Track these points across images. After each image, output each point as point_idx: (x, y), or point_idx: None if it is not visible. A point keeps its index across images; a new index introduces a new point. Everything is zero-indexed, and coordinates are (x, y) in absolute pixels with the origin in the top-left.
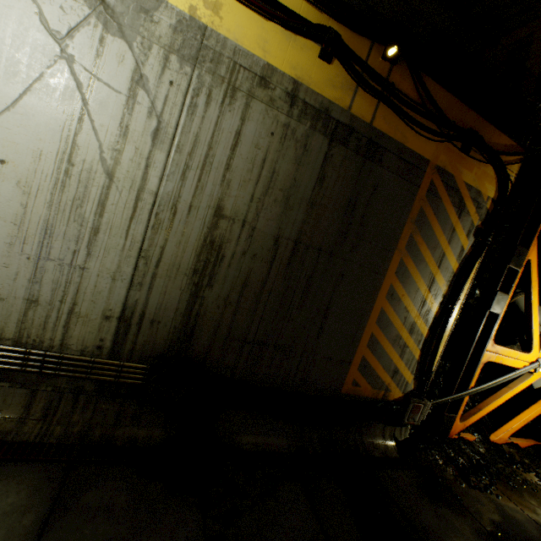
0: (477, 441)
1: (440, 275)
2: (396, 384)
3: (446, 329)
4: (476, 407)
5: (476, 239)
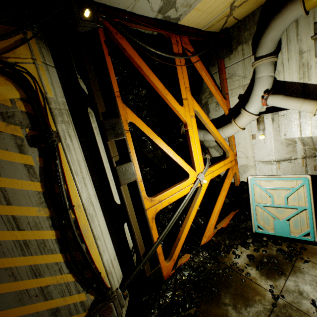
0: (191, 257)
1: (22, 207)
2: (68, 316)
3: (86, 233)
4: (177, 238)
5: (41, 146)
